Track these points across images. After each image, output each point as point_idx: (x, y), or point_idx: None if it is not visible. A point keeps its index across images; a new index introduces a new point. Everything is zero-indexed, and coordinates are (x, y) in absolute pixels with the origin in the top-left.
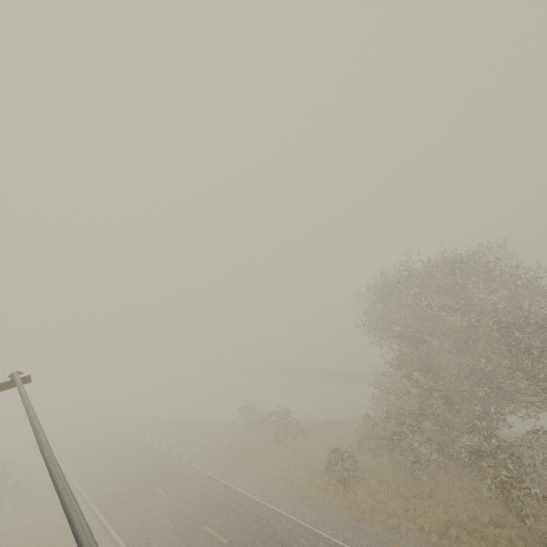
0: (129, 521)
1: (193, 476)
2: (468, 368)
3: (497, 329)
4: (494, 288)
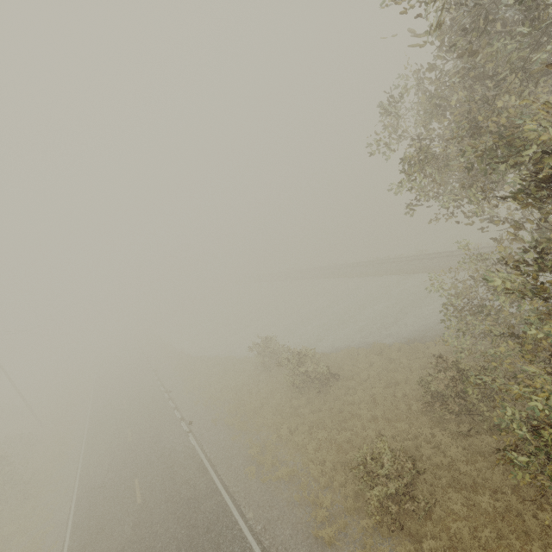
0: (84, 550)
1: (183, 460)
2: None
3: None
4: None
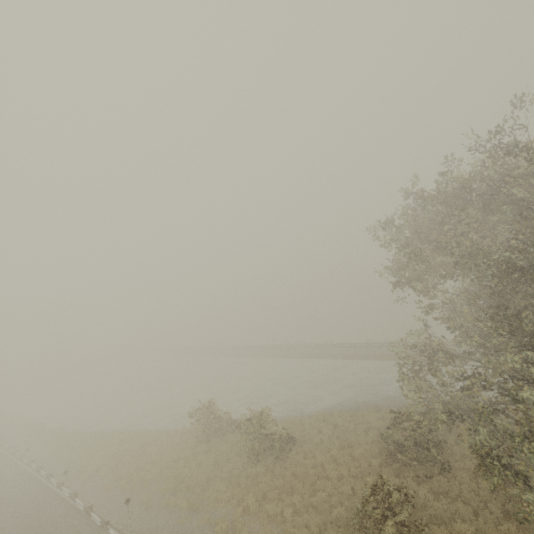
0: None
1: None
2: None
3: None
4: None
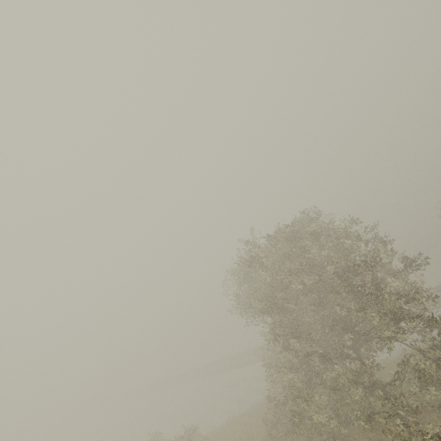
0: None
1: None
2: (330, 321)
3: (337, 277)
4: (322, 243)
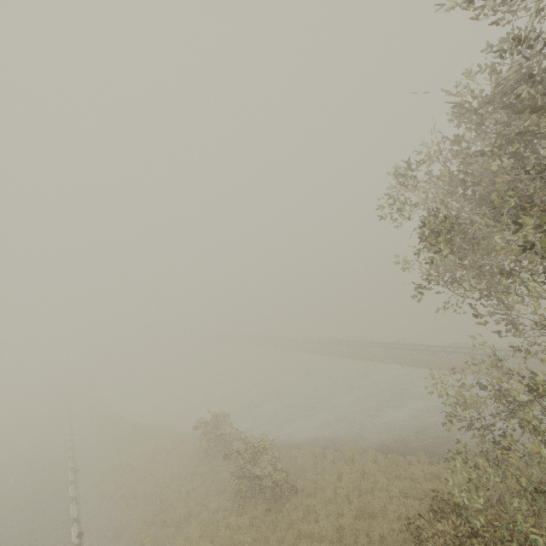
0: None
1: None
2: None
3: None
4: None
